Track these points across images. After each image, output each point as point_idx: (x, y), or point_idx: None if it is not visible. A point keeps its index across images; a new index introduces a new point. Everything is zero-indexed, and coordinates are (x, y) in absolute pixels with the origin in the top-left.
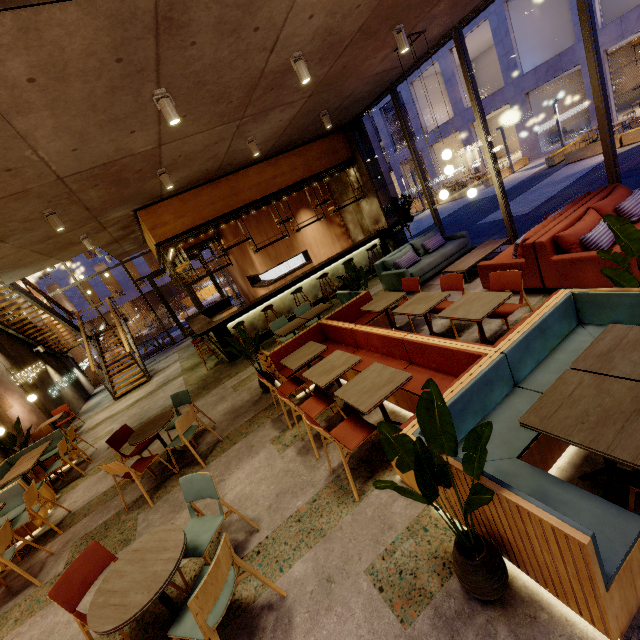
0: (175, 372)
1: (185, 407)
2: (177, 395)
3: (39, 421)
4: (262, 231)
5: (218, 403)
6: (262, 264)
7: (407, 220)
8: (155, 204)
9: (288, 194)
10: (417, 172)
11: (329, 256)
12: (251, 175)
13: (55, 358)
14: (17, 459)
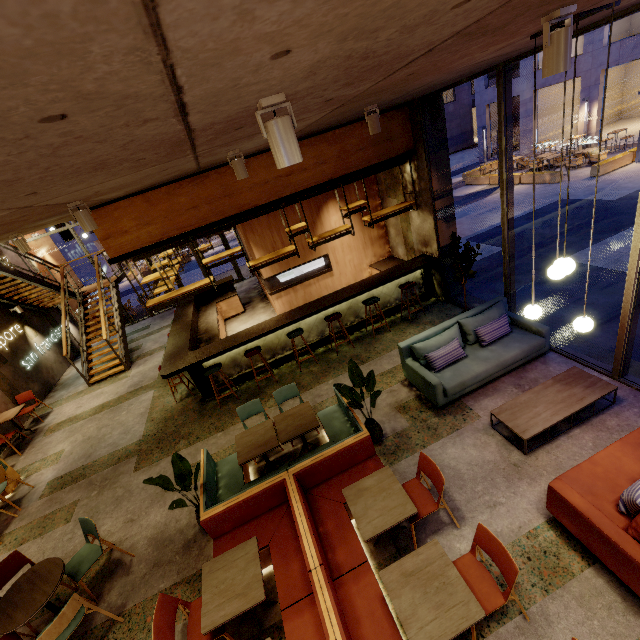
0: (152, 373)
1: (128, 473)
2: (86, 521)
3: None
4: (273, 225)
5: (155, 501)
6: (267, 267)
7: (465, 273)
8: (109, 204)
9: (308, 196)
10: (502, 214)
11: (356, 264)
12: (255, 168)
13: (40, 313)
14: None
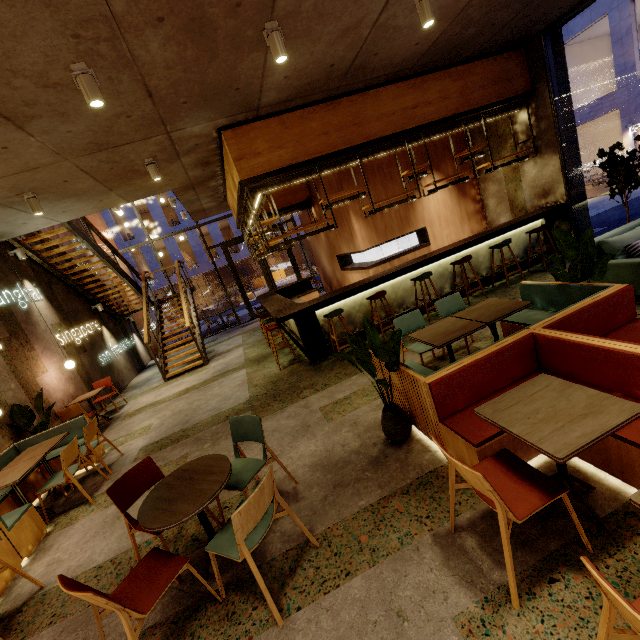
0: (237, 360)
1: None
2: (240, 421)
3: (76, 392)
4: (372, 194)
5: (299, 436)
6: (365, 238)
7: (628, 184)
8: (247, 123)
9: (427, 136)
10: None
11: (453, 240)
12: (384, 99)
13: (115, 320)
14: (27, 446)
